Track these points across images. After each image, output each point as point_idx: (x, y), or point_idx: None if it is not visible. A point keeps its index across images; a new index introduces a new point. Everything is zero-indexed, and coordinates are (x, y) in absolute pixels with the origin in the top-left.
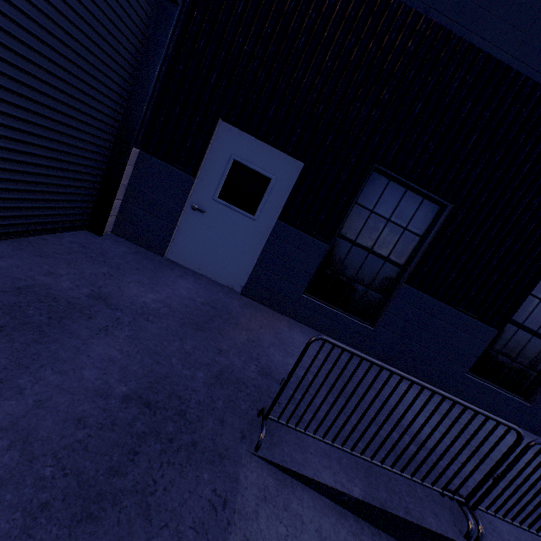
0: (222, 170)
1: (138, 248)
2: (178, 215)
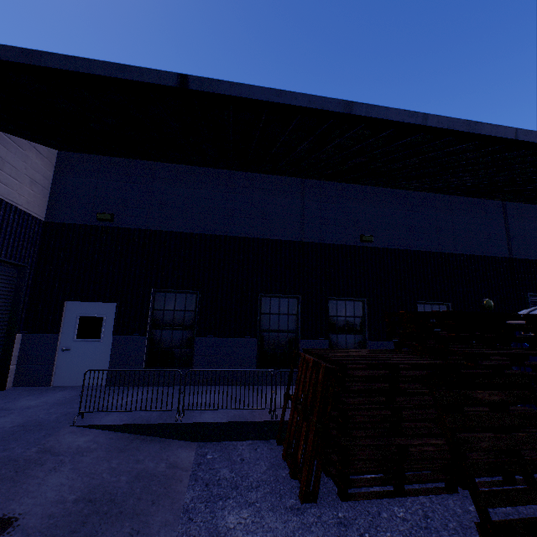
0: (75, 324)
1: (32, 388)
2: (54, 357)
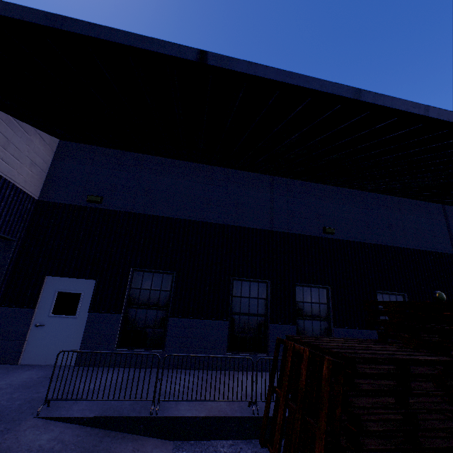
0: (52, 299)
1: None
2: (26, 333)
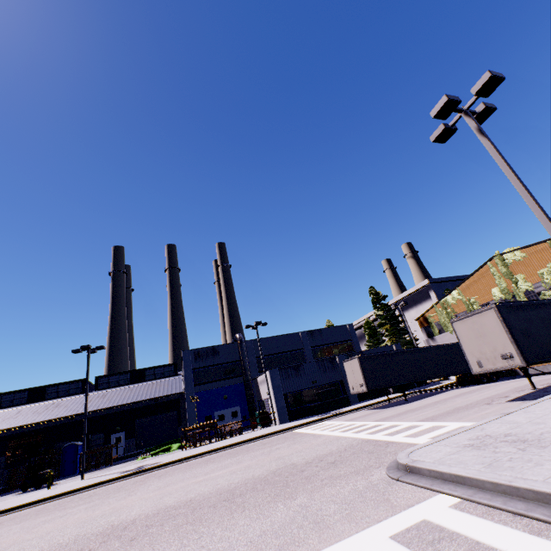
0: None
1: None
2: None
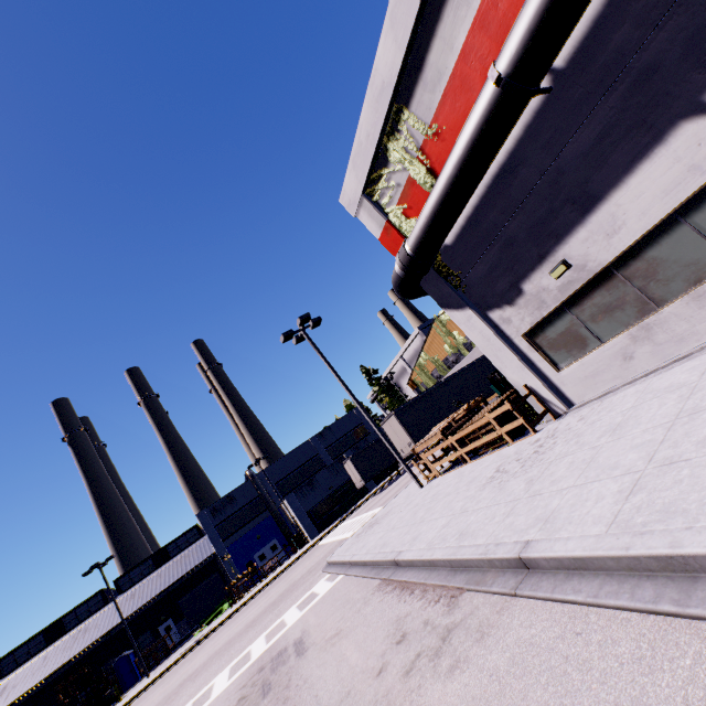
0: None
1: None
2: None
